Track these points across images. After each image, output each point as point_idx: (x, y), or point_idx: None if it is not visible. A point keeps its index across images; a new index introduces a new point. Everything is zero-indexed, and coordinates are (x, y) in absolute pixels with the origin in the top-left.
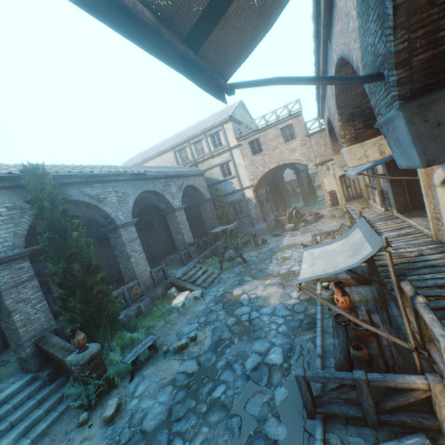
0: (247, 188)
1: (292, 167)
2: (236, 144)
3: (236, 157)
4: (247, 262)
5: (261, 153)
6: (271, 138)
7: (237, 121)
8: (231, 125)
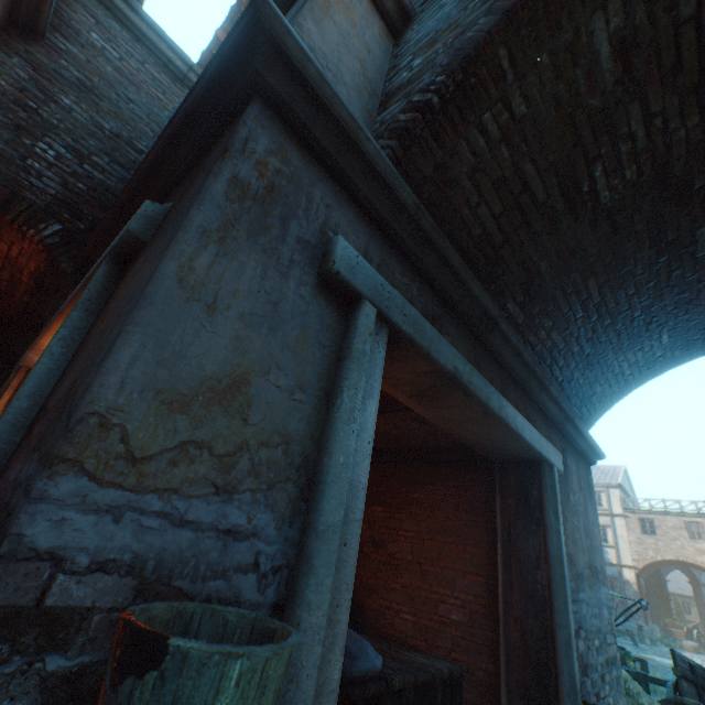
0: (626, 566)
1: (686, 571)
2: (621, 512)
3: (618, 526)
4: (638, 645)
5: (653, 535)
6: (670, 525)
7: (623, 489)
8: (618, 492)
